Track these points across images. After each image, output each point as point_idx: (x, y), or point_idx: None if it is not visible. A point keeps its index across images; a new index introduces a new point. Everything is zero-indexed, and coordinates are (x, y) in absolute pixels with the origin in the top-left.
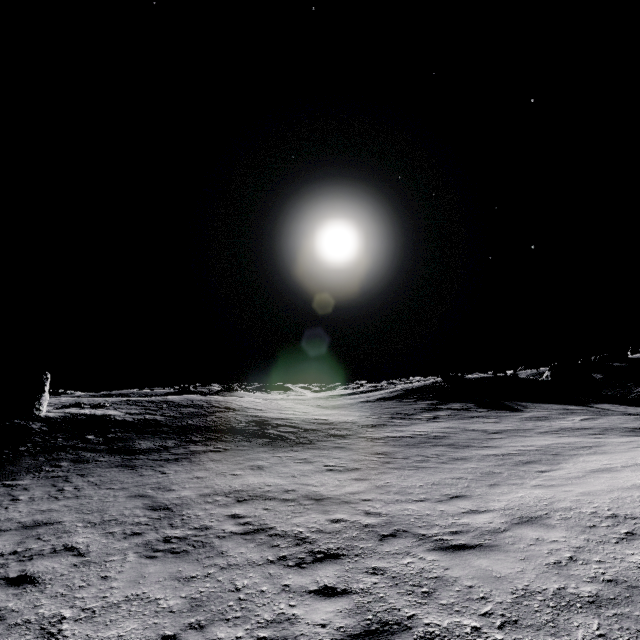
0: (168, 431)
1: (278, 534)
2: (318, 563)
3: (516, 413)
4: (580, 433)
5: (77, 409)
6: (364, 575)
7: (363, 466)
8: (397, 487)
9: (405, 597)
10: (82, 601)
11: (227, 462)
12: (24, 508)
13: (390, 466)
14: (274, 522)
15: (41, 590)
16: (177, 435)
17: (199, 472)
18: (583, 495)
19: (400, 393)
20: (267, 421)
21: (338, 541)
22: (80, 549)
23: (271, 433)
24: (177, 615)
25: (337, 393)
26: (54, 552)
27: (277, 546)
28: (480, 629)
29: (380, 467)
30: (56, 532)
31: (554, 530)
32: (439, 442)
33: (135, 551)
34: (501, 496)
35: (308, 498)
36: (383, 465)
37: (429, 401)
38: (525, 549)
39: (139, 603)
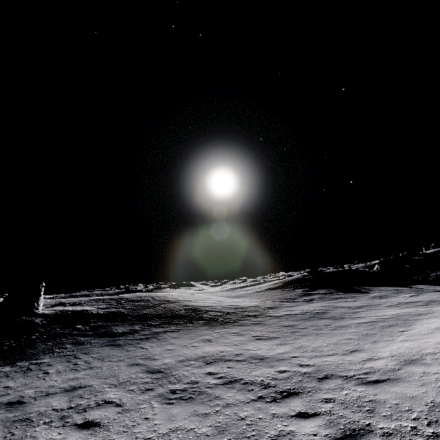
0: (132, 319)
1: (248, 382)
2: (286, 398)
3: (364, 294)
4: (413, 305)
5: (62, 307)
6: (321, 403)
7: (279, 335)
8: (310, 347)
9: (357, 414)
10: (141, 434)
11: (184, 338)
12: (57, 378)
13: (298, 334)
14: (240, 375)
15: (107, 430)
16: (139, 321)
17: (168, 346)
18: (438, 344)
19: (281, 284)
20: (198, 308)
21: (291, 384)
22: (116, 402)
23: (205, 316)
24: (213, 437)
25: (234, 286)
26: (99, 405)
27: (252, 390)
28: (416, 427)
29: (291, 335)
30: (91, 392)
31: (431, 366)
32: (322, 316)
33: (155, 400)
34: (383, 348)
35: (254, 358)
36: (293, 334)
37: (303, 289)
38: (419, 379)
39: (181, 432)
